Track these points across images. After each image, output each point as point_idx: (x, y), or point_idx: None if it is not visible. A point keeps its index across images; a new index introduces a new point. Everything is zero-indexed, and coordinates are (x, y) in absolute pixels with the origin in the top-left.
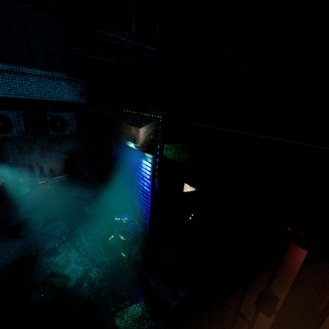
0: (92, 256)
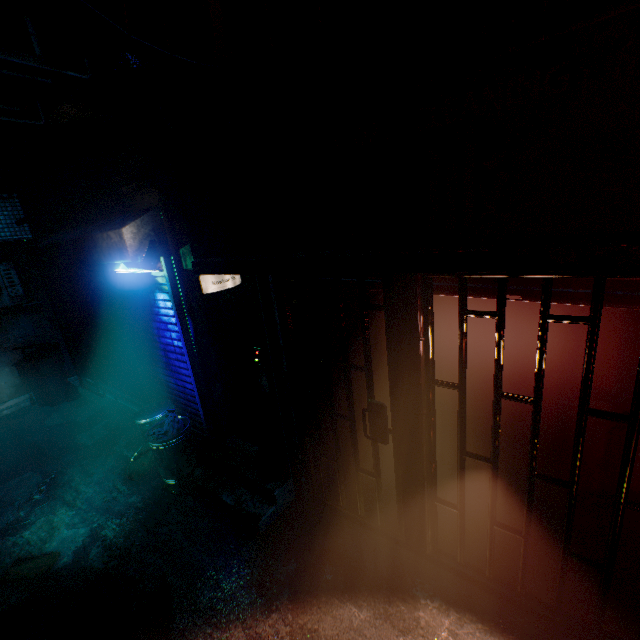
0: (105, 504)
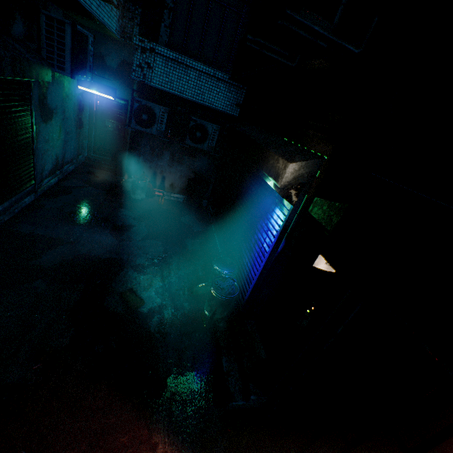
0: (174, 294)
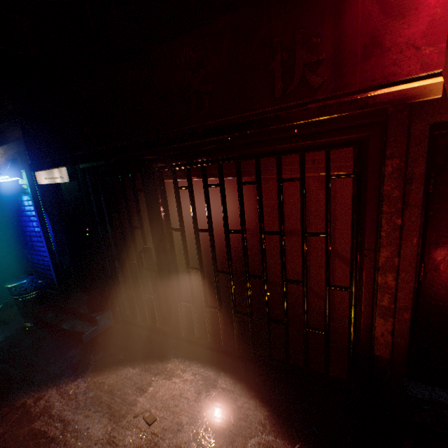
0: None
